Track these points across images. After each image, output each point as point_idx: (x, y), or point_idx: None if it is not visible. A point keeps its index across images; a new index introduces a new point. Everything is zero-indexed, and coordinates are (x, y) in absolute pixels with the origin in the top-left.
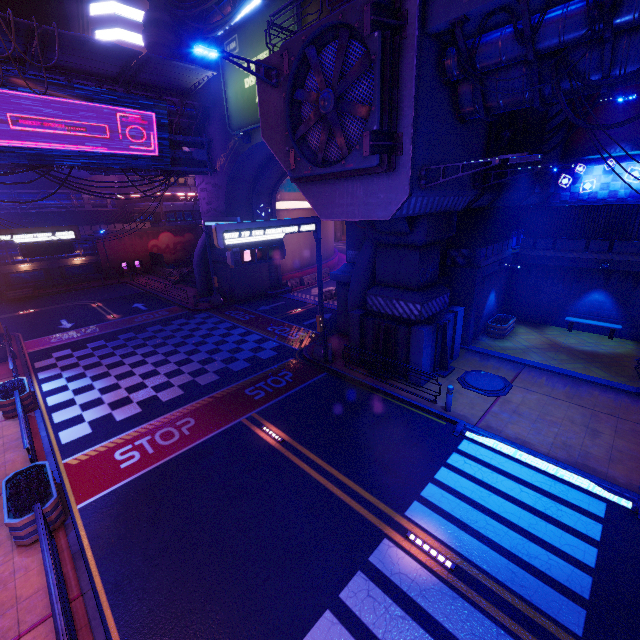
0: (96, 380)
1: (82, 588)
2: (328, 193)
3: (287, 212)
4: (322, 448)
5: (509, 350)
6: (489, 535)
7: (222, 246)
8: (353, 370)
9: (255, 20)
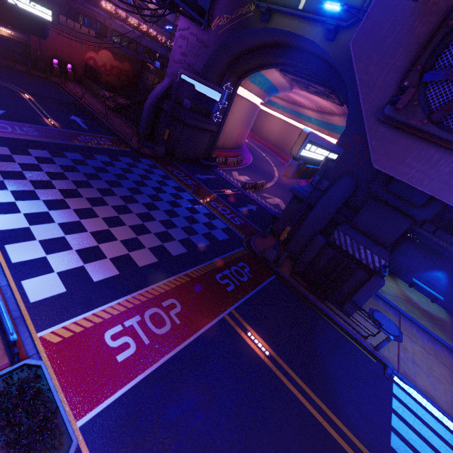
0: (52, 208)
1: None
2: (402, 147)
3: (240, 98)
4: (303, 372)
5: (387, 294)
6: None
7: (298, 155)
8: (297, 281)
9: None
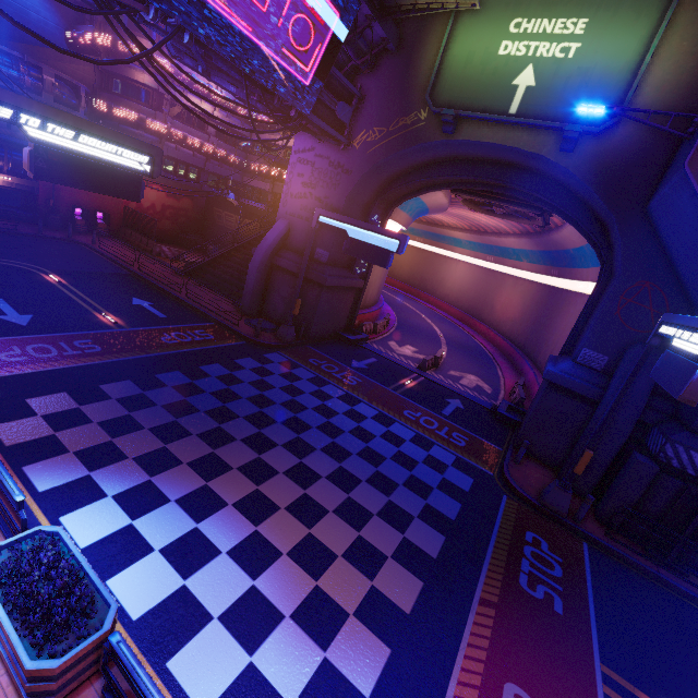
0: (201, 516)
1: None
2: None
3: None
4: None
5: None
6: None
7: None
8: (625, 546)
9: None
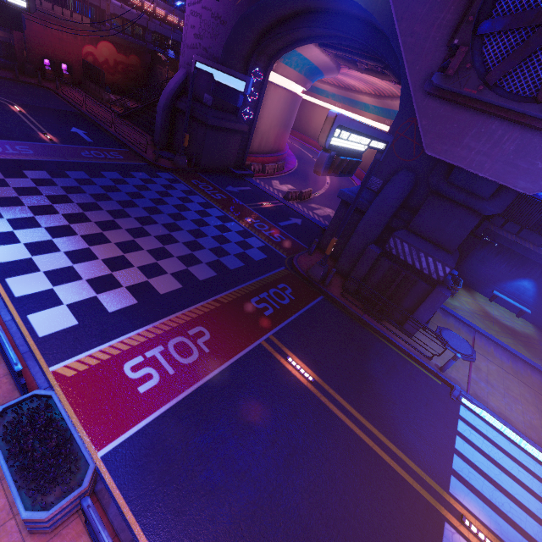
0: (57, 236)
1: None
2: (458, 125)
3: (274, 87)
4: (353, 397)
5: (460, 311)
6: (516, 521)
7: (327, 145)
8: (349, 301)
9: None
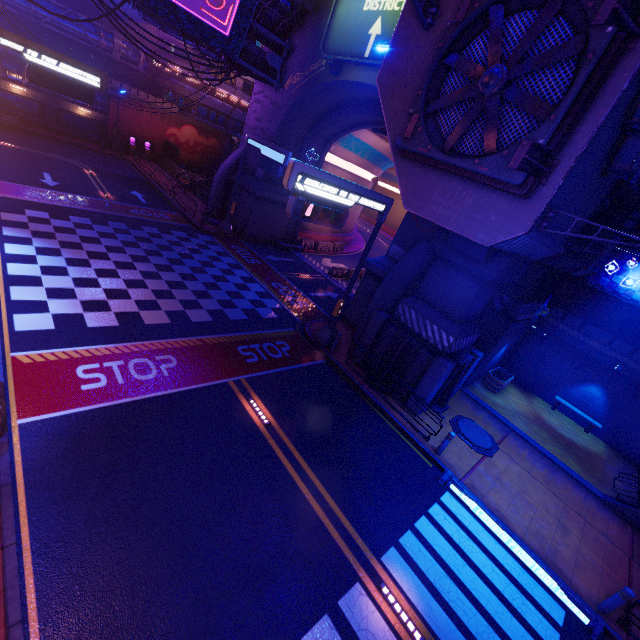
0: (72, 265)
1: (4, 538)
2: (428, 183)
3: (333, 168)
4: (308, 448)
5: (500, 408)
6: (458, 612)
7: (290, 188)
8: (353, 369)
9: None
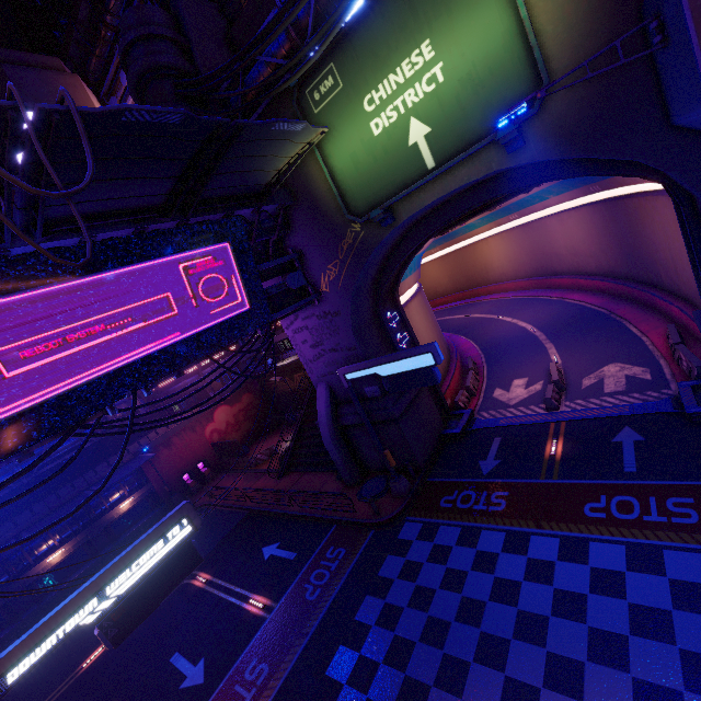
0: None
1: None
2: None
3: (407, 308)
4: None
5: None
6: None
7: None
8: None
9: (375, 13)
